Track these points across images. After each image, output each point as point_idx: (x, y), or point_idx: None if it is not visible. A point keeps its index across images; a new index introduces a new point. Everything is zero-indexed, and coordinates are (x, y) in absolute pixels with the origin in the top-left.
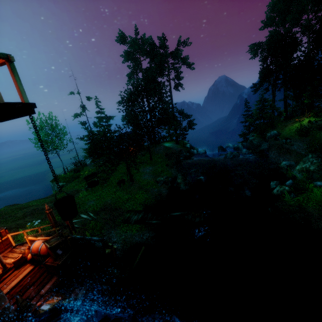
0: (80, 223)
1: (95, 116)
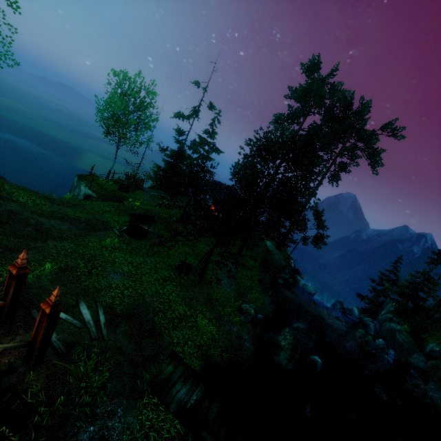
0: (66, 331)
1: (199, 135)
